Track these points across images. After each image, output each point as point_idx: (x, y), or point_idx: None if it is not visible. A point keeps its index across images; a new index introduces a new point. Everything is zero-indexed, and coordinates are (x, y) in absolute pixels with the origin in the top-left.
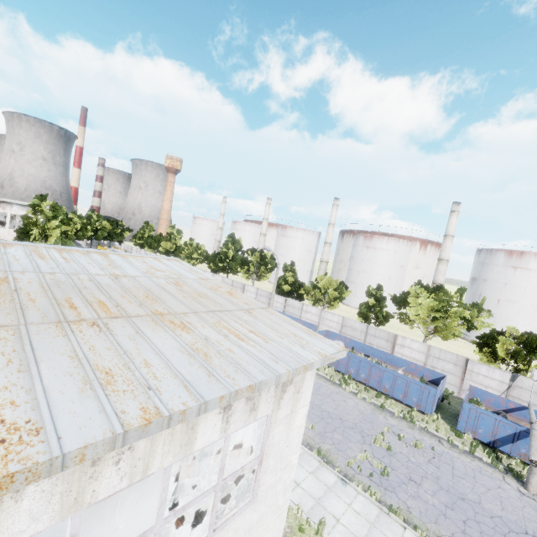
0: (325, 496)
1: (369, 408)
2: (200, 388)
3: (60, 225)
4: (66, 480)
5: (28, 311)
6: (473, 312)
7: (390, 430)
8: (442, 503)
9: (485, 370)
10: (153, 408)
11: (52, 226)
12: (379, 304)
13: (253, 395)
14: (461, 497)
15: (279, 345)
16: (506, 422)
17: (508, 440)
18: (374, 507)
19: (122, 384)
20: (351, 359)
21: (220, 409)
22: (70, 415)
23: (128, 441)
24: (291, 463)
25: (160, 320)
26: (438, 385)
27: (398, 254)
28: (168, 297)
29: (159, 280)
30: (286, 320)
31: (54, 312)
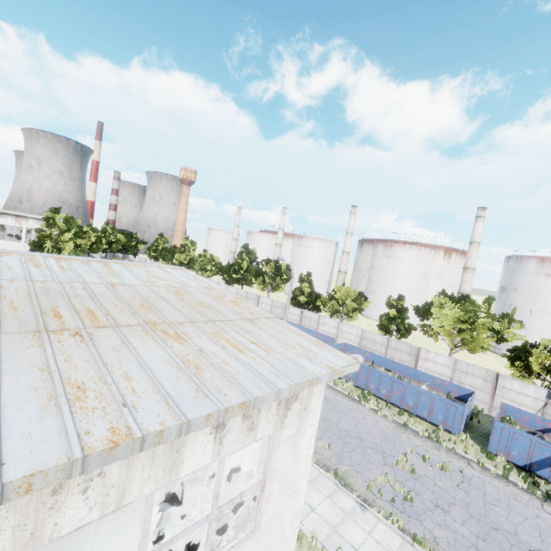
0: (342, 523)
1: (391, 426)
2: (183, 405)
3: (73, 237)
4: (19, 512)
5: (6, 320)
6: (503, 323)
7: (414, 451)
8: (473, 533)
9: (518, 386)
10: (125, 428)
11: (65, 239)
12: (401, 316)
13: (251, 413)
14: (494, 526)
15: (283, 357)
16: (543, 443)
17: (546, 463)
18: (397, 536)
19: (93, 400)
20: (371, 374)
21: (211, 429)
22: (23, 436)
23: (89, 468)
24: (299, 489)
25: (152, 330)
26: (466, 402)
27: (420, 263)
28: (165, 306)
29: (159, 289)
30: (293, 331)
31: (35, 321)
